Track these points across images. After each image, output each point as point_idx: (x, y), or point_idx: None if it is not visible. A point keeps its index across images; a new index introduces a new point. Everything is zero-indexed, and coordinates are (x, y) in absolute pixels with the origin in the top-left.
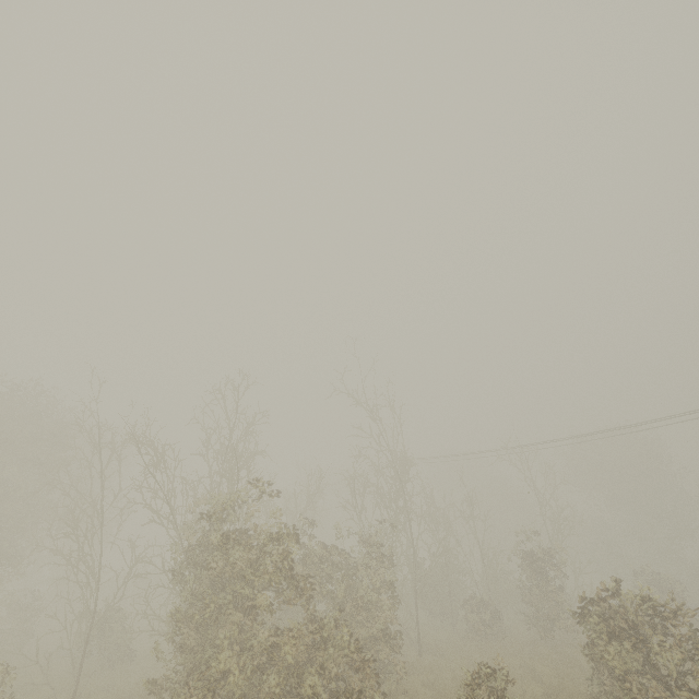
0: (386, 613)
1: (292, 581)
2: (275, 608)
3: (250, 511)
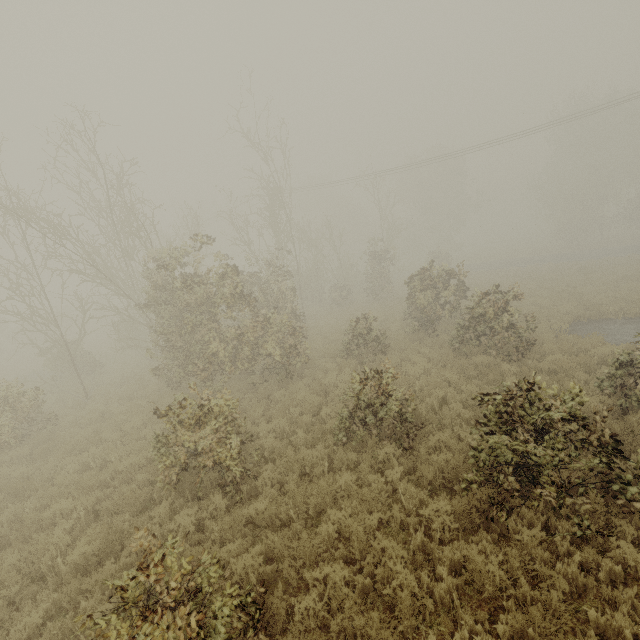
0: (290, 305)
1: (241, 299)
2: (234, 316)
3: (198, 260)
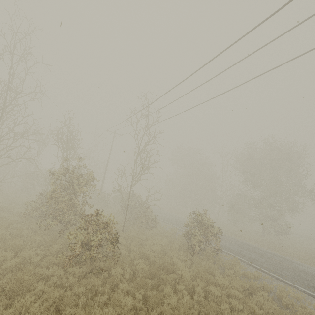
0: None
1: None
2: None
3: None
